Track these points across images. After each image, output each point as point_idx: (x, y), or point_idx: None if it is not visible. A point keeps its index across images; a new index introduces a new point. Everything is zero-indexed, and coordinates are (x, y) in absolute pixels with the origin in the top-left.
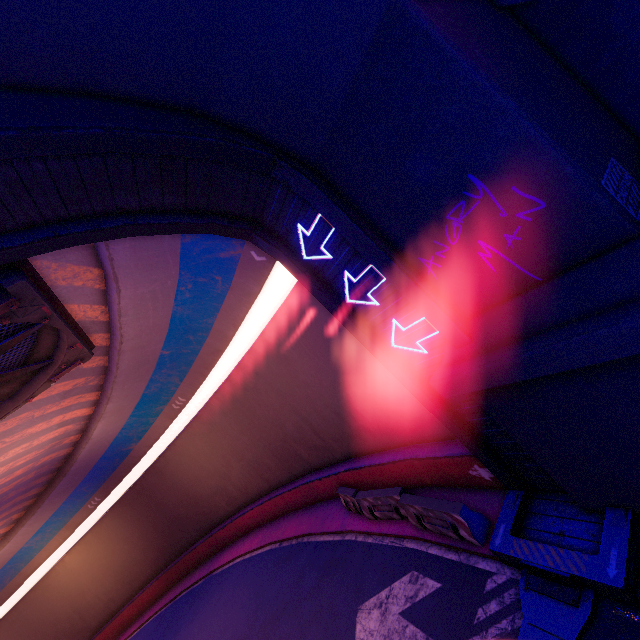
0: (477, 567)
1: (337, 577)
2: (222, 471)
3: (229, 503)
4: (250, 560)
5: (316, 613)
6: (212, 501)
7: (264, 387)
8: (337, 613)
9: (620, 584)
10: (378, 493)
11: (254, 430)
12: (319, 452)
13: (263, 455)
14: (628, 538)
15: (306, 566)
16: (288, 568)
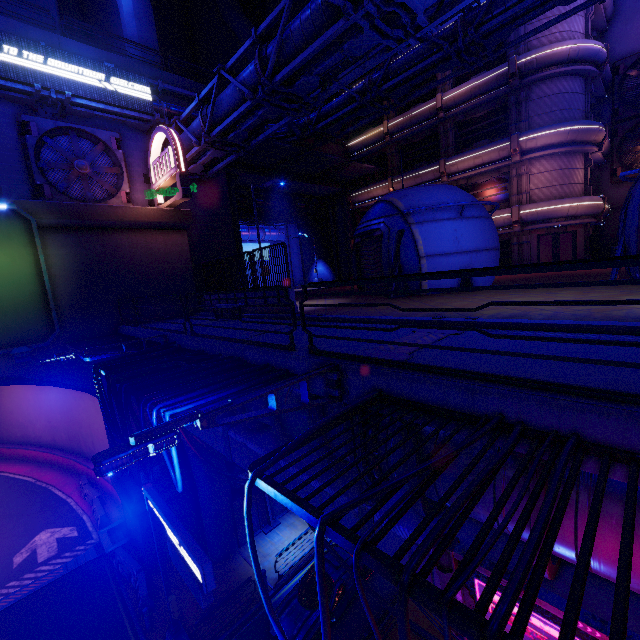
0: (93, 535)
1: (48, 514)
2: (33, 419)
3: (23, 437)
4: (12, 479)
5: (26, 524)
6: (13, 429)
7: (84, 407)
8: (35, 528)
9: (107, 552)
10: (92, 491)
11: (66, 416)
12: (90, 451)
13: (63, 430)
14: (122, 544)
15: (39, 501)
16: (30, 497)
